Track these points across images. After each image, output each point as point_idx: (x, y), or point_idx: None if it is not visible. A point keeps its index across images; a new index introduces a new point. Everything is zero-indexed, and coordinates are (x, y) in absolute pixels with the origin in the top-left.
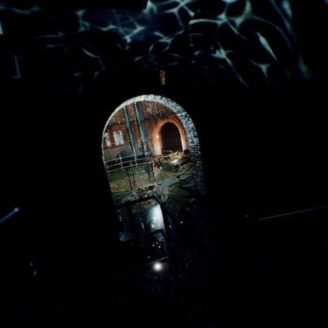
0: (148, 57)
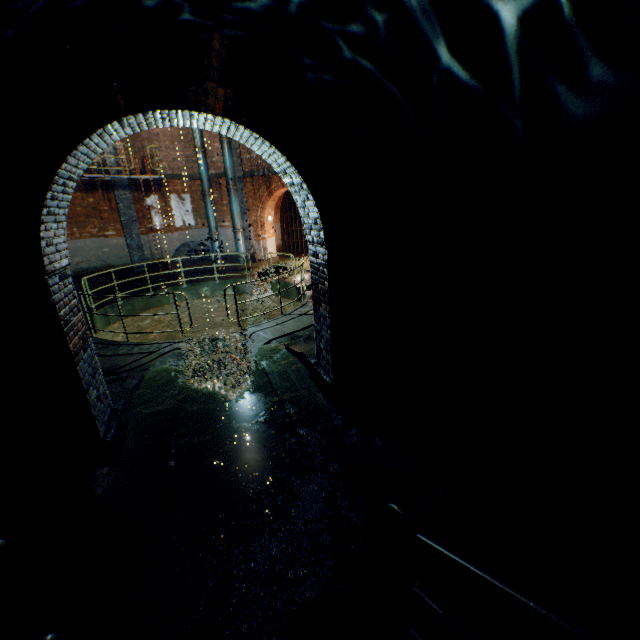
0: None
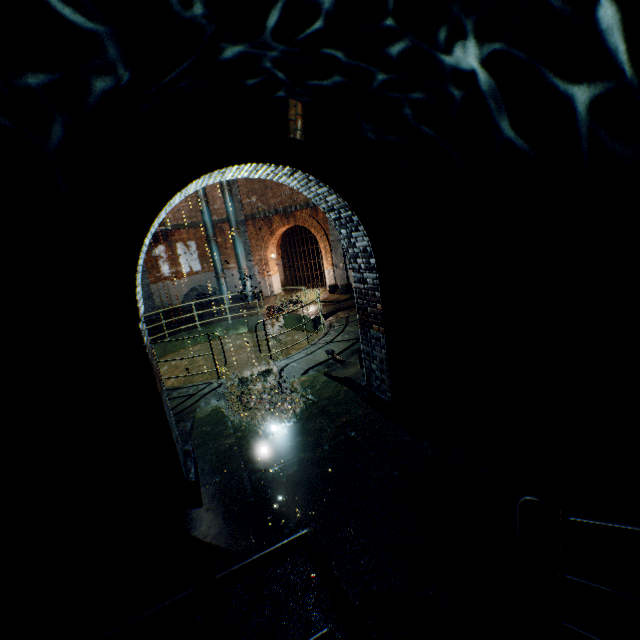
0: (263, 51)
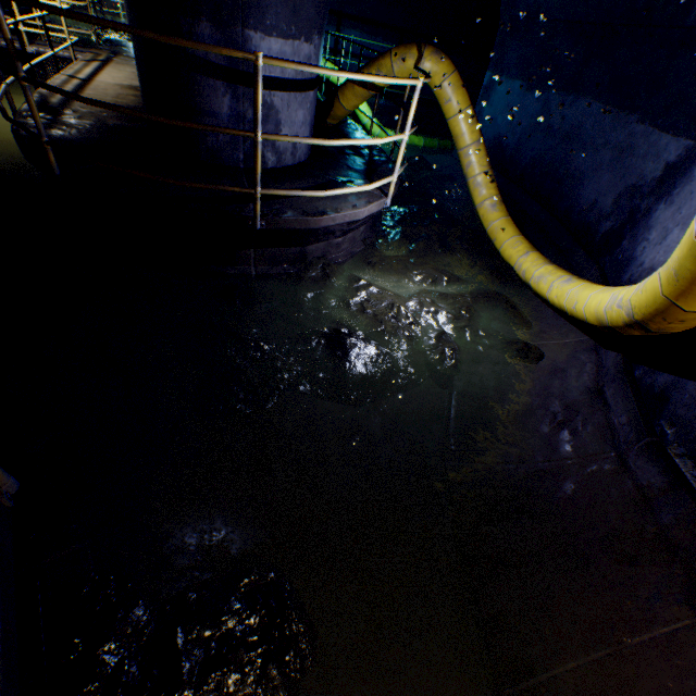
0: None
